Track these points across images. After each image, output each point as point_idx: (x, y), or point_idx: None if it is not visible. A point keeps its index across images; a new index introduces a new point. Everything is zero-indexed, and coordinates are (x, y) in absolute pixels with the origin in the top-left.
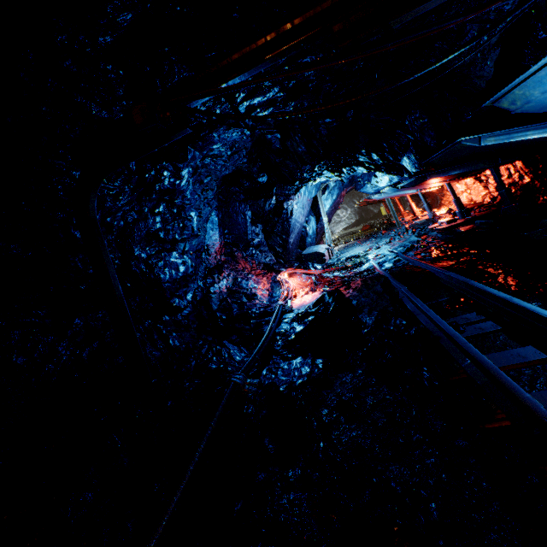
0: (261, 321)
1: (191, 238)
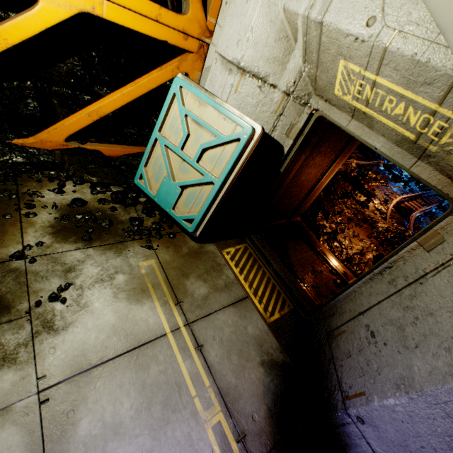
0: None
1: None
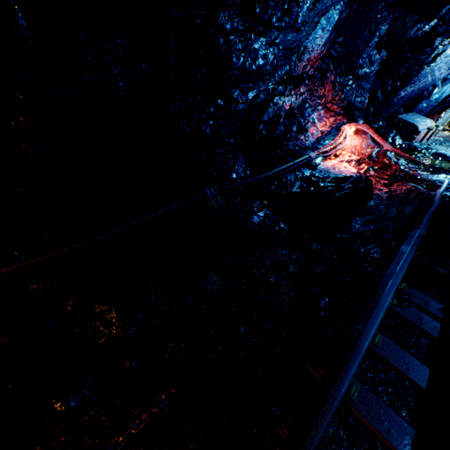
0: (283, 158)
1: (289, 29)
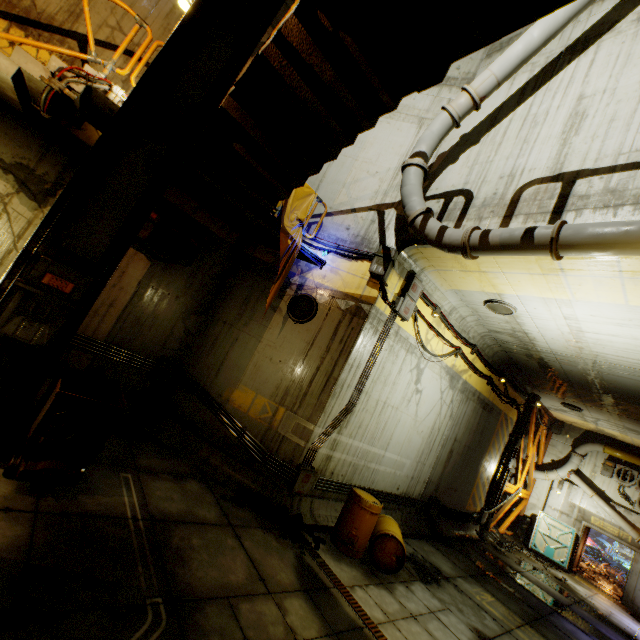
0: None
1: None
